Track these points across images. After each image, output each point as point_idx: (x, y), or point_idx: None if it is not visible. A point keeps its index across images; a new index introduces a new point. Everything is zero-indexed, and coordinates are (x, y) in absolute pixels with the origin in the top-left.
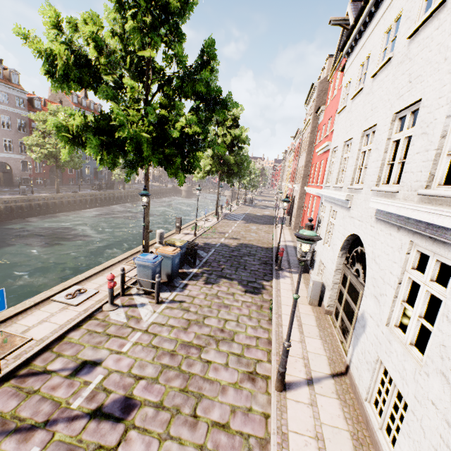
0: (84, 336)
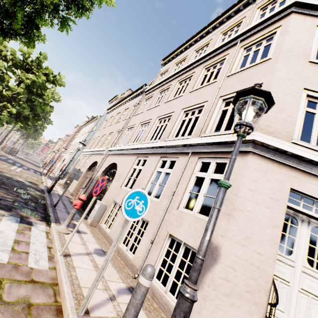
0: (0, 152)
